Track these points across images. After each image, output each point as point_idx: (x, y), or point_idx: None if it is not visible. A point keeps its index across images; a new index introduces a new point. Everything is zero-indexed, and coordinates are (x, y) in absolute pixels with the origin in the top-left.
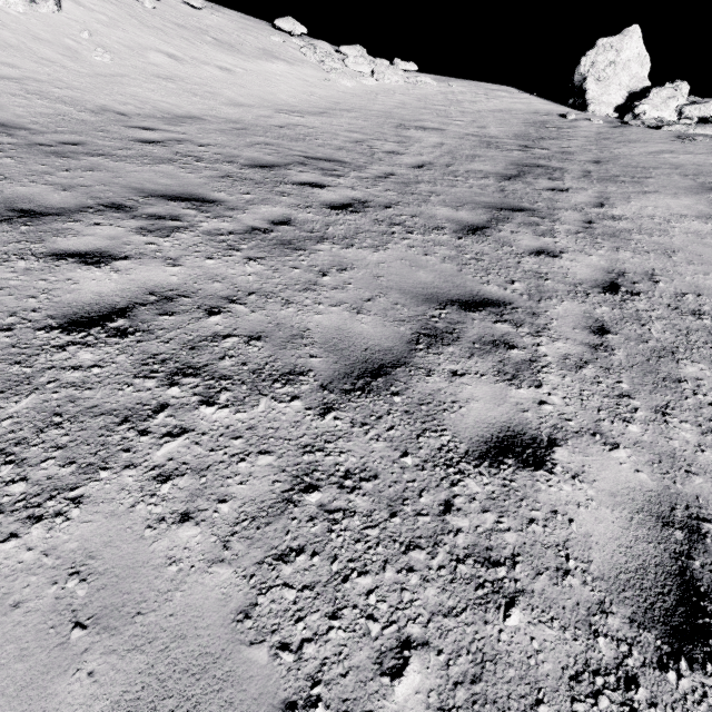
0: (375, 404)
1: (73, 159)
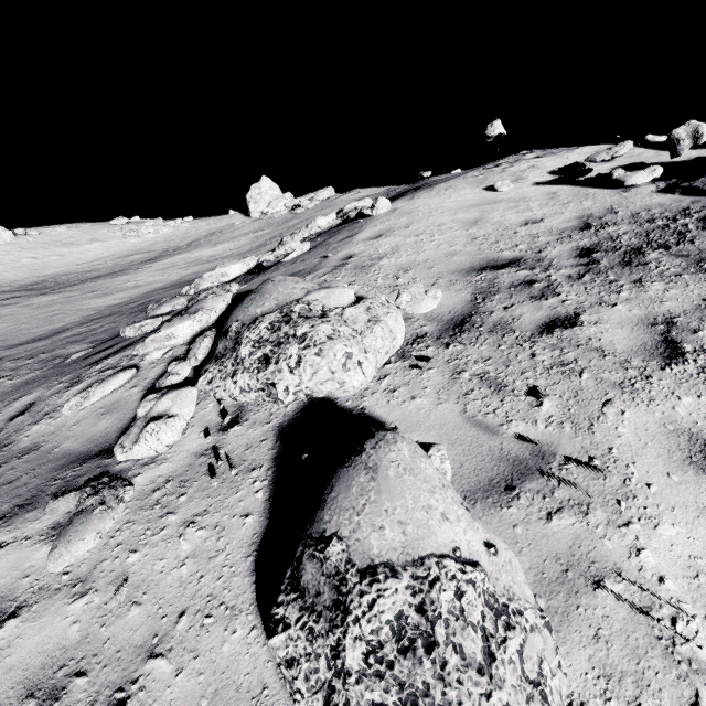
0: None
1: None
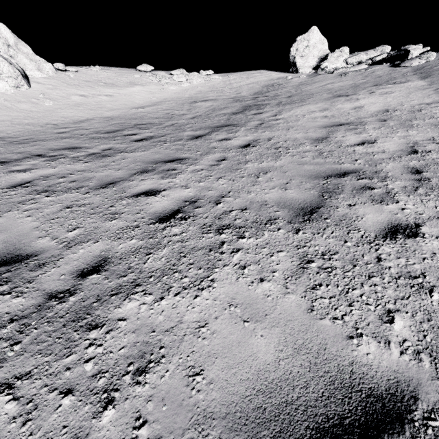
0: (105, 190)
1: (27, 144)
